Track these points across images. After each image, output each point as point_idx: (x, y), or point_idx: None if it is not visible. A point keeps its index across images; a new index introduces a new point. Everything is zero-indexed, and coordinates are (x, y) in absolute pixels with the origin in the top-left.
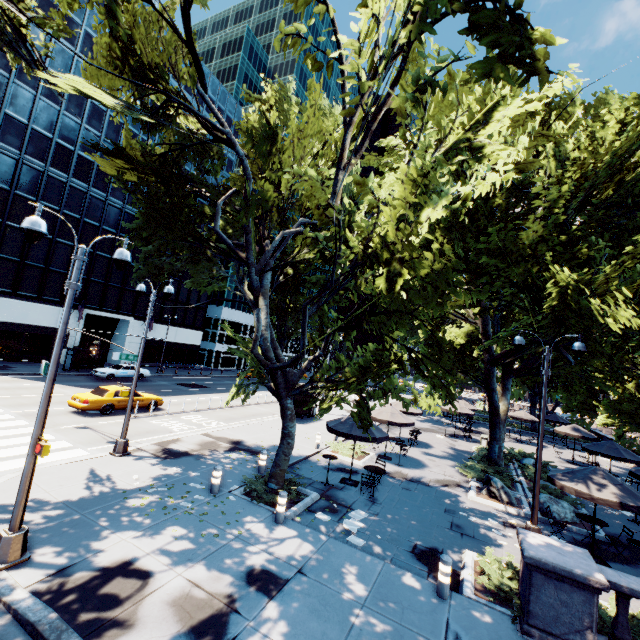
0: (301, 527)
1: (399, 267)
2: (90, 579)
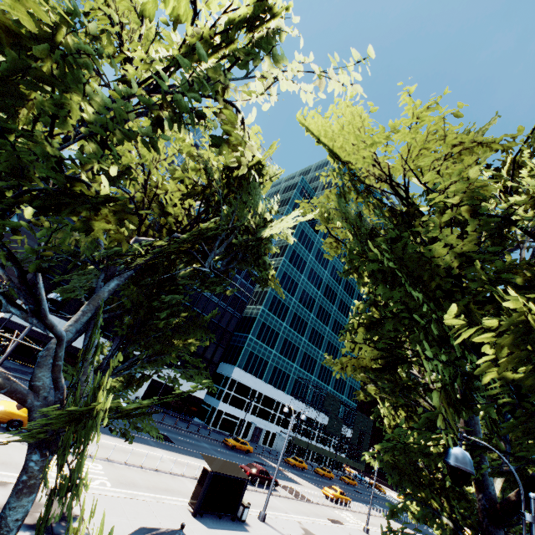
0: None
1: None
2: None
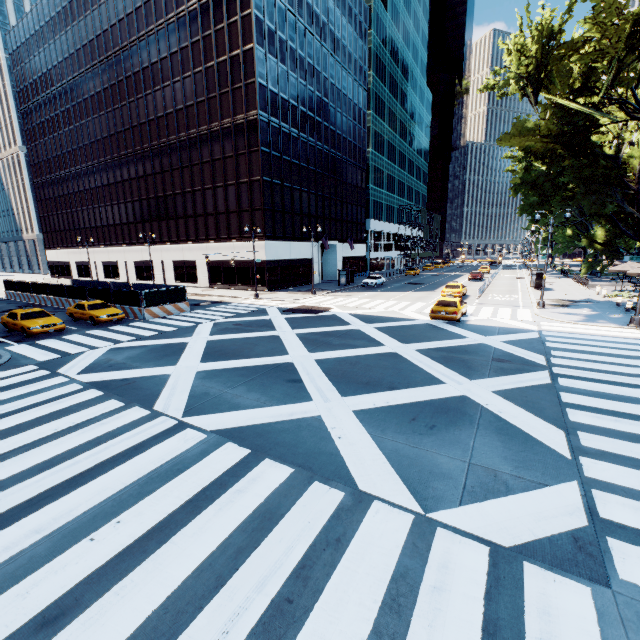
0: None
1: None
2: None
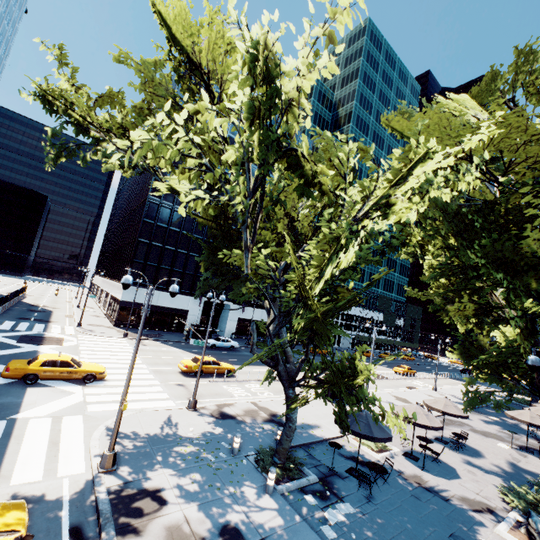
0: (284, 503)
1: (305, 311)
2: (135, 494)
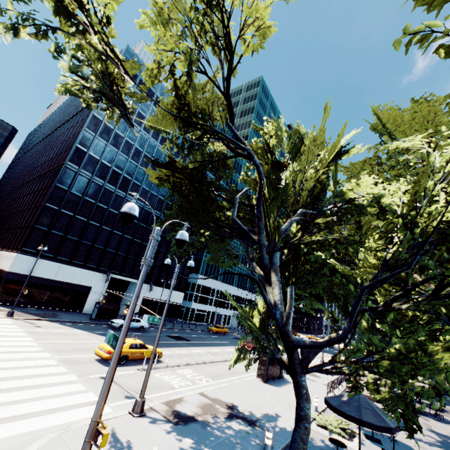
0: None
1: None
2: None
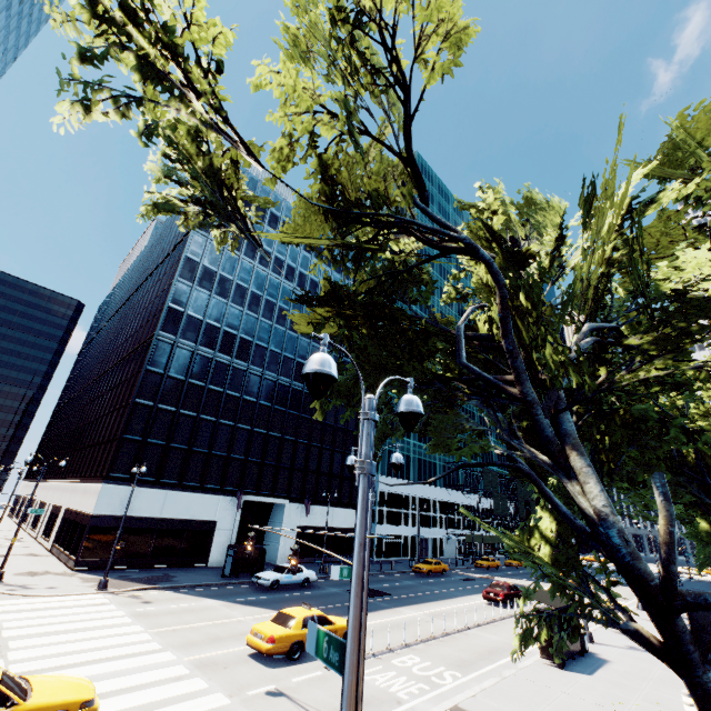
0: None
1: None
2: None
